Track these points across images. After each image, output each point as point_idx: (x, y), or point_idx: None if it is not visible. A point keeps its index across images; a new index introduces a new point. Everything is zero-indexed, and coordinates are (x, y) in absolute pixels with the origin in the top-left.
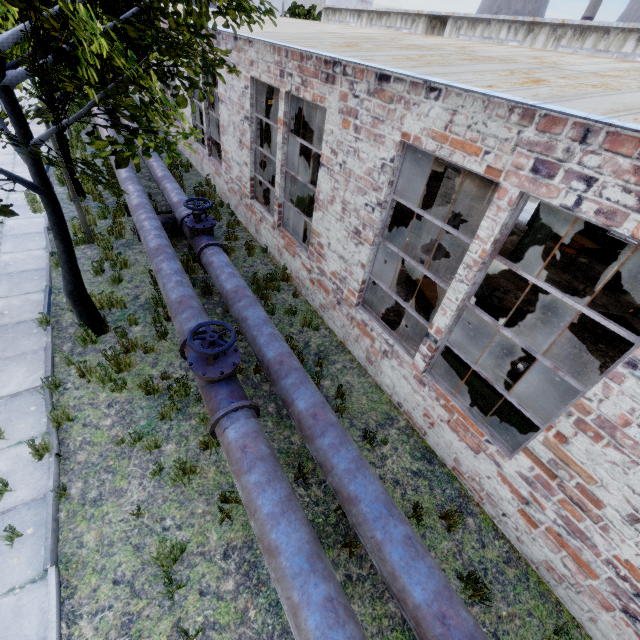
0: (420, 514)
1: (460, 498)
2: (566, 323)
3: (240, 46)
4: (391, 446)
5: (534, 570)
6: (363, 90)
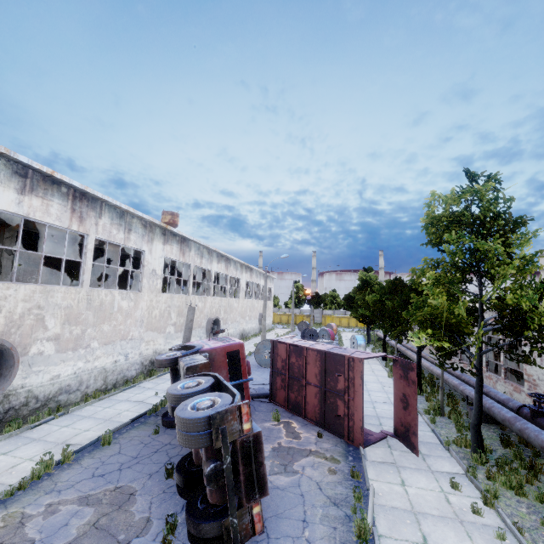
0: None
1: None
2: None
3: None
4: None
5: None
6: None
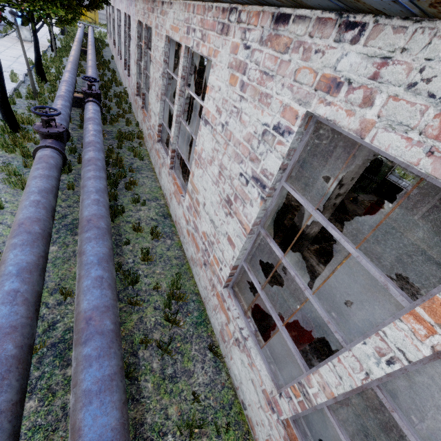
0: (138, 227)
1: (171, 233)
2: (302, 194)
3: (136, 3)
4: (148, 208)
5: (189, 264)
6: (159, 12)
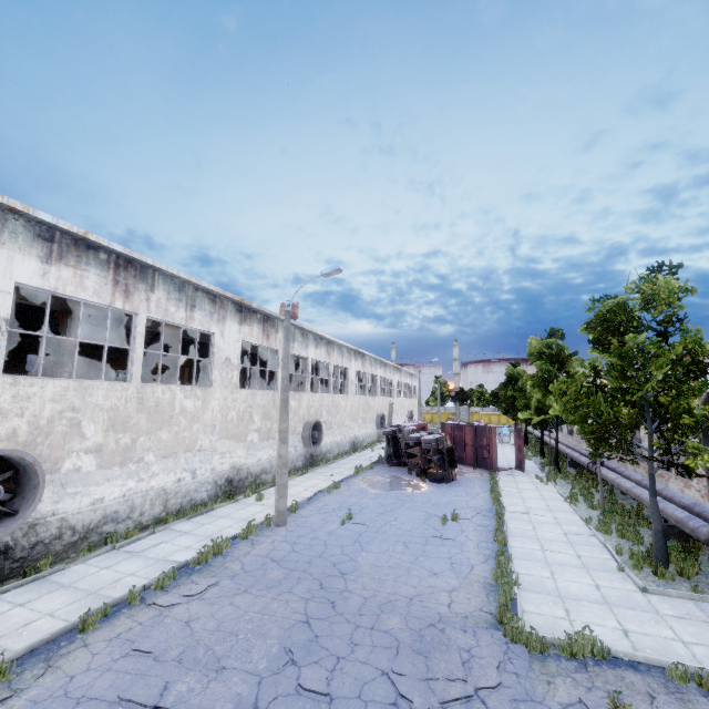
0: None
1: None
2: None
3: None
4: None
5: None
6: None
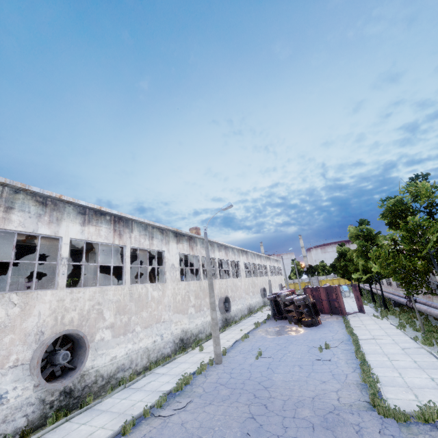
0: None
1: None
2: None
3: None
4: None
5: None
6: None
